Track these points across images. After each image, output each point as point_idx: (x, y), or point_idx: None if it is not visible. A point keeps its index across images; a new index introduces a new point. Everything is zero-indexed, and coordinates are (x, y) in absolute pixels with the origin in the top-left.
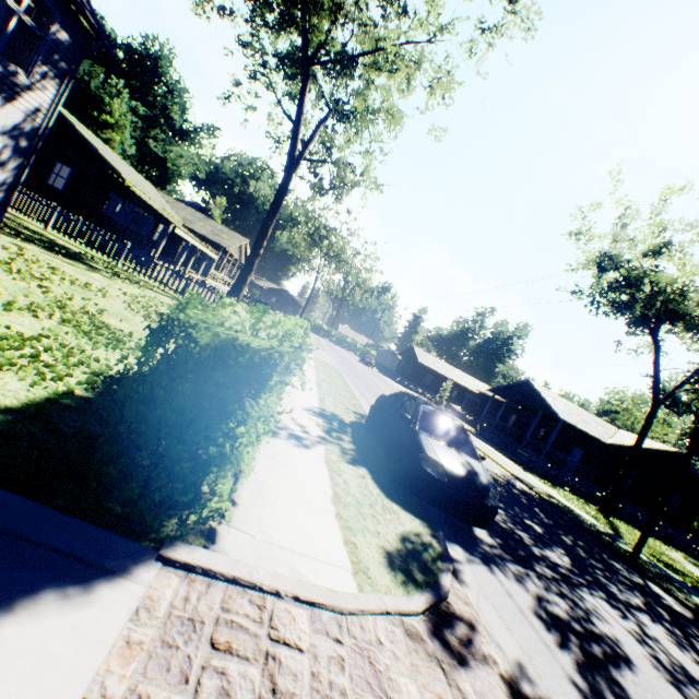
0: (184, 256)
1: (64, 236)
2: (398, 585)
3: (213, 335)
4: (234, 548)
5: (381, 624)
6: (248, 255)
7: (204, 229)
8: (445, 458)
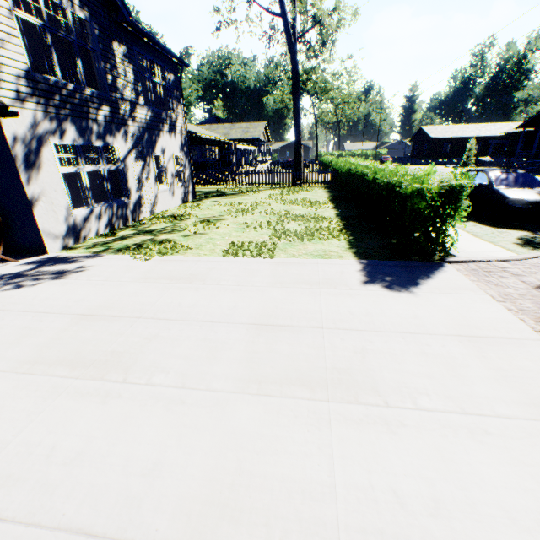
0: (242, 160)
1: (198, 186)
2: (532, 251)
3: (437, 188)
4: (462, 256)
5: (534, 260)
6: (268, 133)
7: (238, 134)
8: (523, 195)
